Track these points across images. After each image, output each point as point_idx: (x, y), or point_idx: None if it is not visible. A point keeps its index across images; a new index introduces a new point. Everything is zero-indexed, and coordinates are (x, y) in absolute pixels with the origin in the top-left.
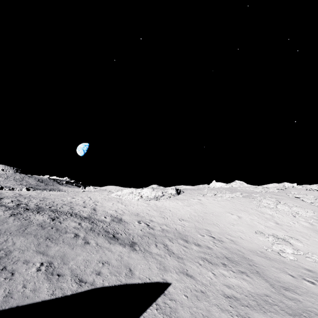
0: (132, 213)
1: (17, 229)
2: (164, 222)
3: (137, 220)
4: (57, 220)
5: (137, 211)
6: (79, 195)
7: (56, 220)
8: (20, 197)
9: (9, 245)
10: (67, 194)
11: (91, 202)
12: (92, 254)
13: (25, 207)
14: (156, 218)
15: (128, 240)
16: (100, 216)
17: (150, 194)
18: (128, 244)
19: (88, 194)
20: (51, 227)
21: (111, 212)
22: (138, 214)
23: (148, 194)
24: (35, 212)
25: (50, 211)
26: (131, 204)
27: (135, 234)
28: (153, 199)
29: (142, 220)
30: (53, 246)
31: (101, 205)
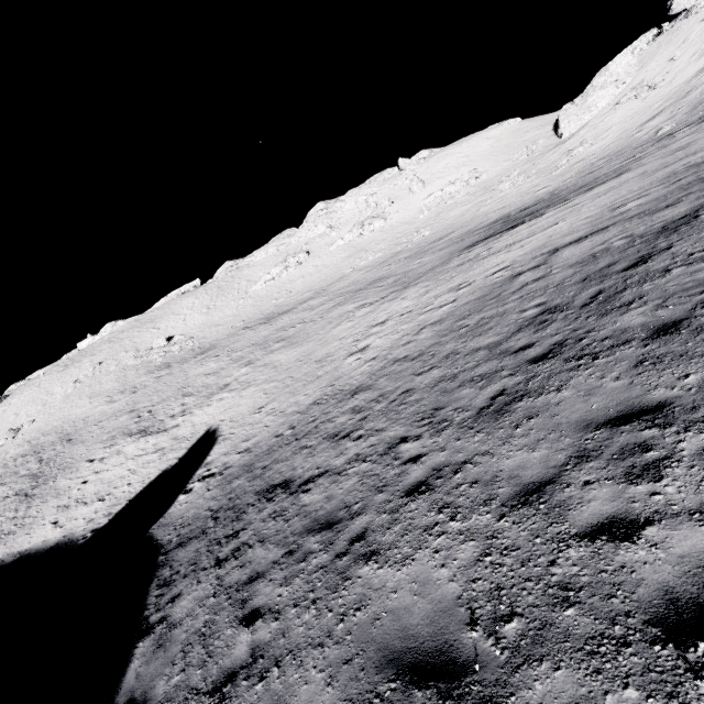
0: None
1: None
2: None
3: None
4: None
5: None
6: None
7: None
8: None
9: None
10: None
11: None
12: None
13: None
14: None
15: None
16: None
17: None
18: None
19: None
20: None
21: None
22: None
23: None
24: None
25: None
26: None
27: None
28: None
29: None
30: None
31: None
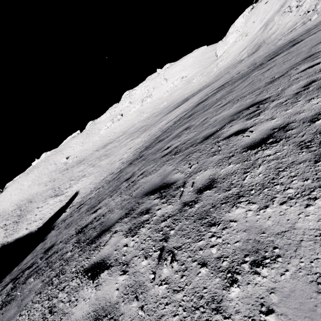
0: None
1: None
2: None
3: None
4: None
5: None
6: None
7: None
8: None
9: None
10: None
11: None
12: None
13: None
14: None
15: None
16: None
17: None
18: None
19: None
20: None
21: None
22: None
23: None
24: None
25: None
26: None
27: None
28: None
29: None
30: None
31: None
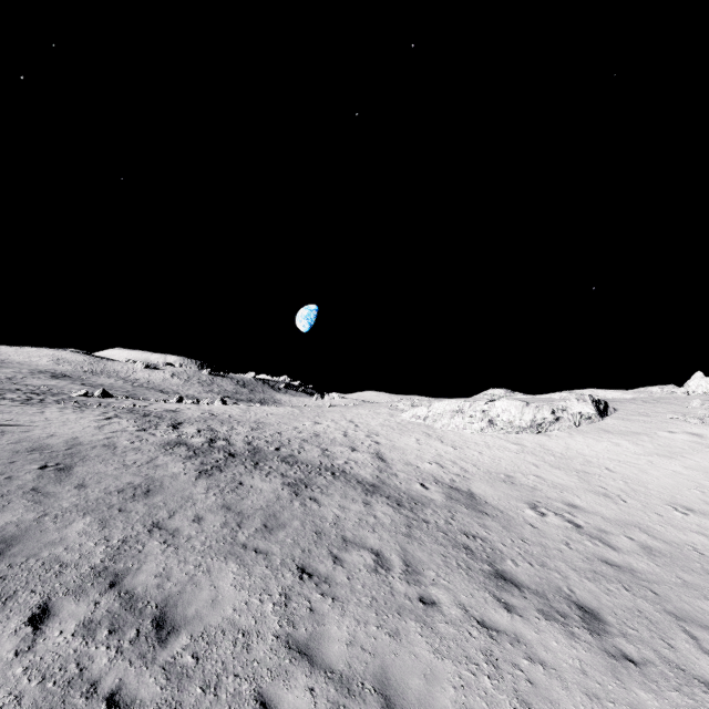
0: (492, 475)
1: (217, 528)
2: (622, 514)
3: (525, 501)
4: (308, 494)
5: (501, 469)
6: (326, 414)
7: (305, 494)
8: (213, 420)
9: (203, 600)
10: (299, 412)
11: (361, 435)
12: (479, 672)
13: (226, 450)
14: (581, 496)
15: (557, 594)
16: (409, 483)
17: (520, 414)
18: (574, 620)
19: (344, 413)
20: (300, 519)
21: (429, 468)
22: (513, 480)
23: (512, 414)
24: (249, 466)
25: (282, 461)
26: (468, 443)
27: (560, 563)
28: (527, 430)
29: (541, 503)
30: (331, 613)
31: (389, 444)
